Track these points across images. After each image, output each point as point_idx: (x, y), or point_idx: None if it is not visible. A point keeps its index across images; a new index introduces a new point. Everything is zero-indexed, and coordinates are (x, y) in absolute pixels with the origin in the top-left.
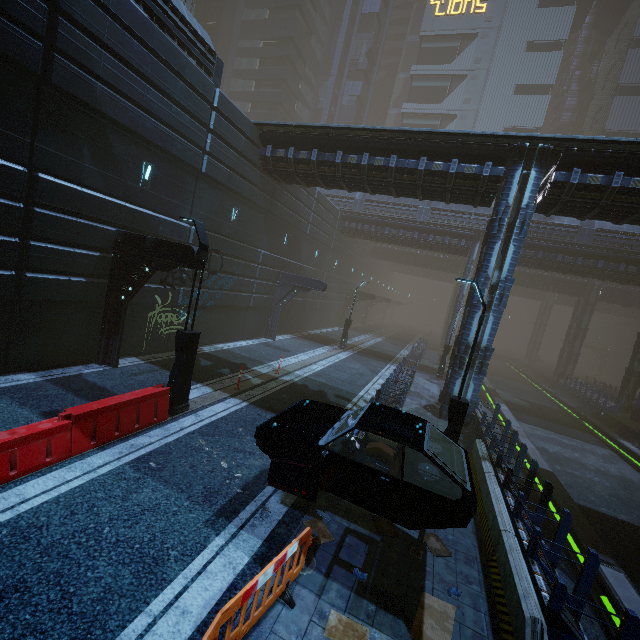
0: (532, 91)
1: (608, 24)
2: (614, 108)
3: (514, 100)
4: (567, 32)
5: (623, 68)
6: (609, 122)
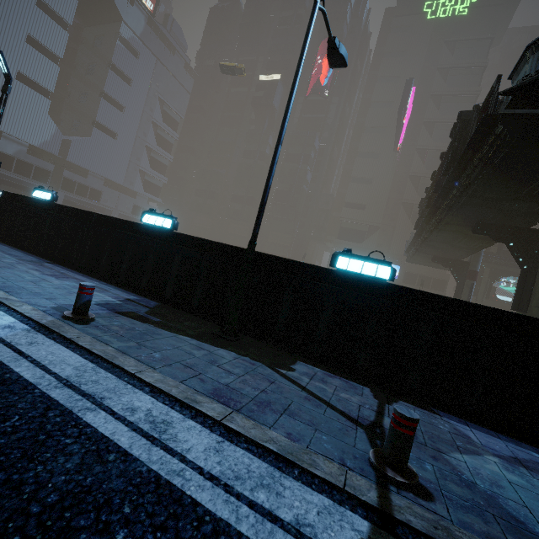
0: (44, 51)
1: (86, 16)
2: (101, 107)
3: (28, 49)
4: (72, 19)
5: (106, 80)
6: (99, 115)
